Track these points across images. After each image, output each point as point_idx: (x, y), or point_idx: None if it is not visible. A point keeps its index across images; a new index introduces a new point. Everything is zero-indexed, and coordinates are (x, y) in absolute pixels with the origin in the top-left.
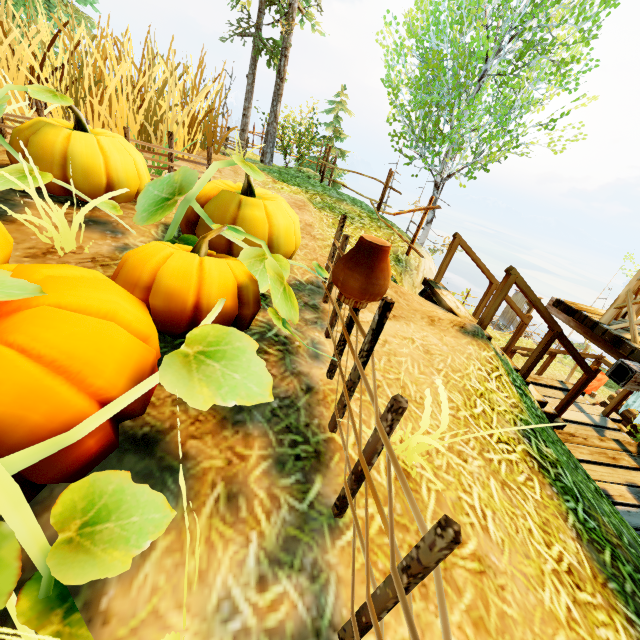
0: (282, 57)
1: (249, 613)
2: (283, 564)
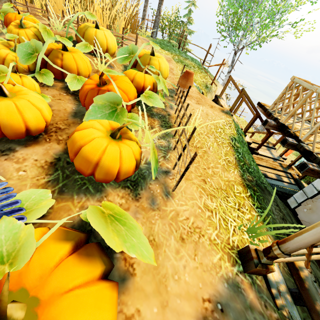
0: None
1: (156, 141)
2: (162, 138)
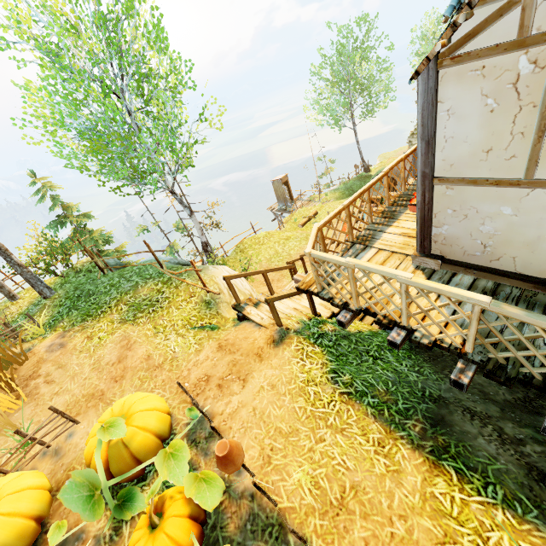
0: None
1: None
2: None
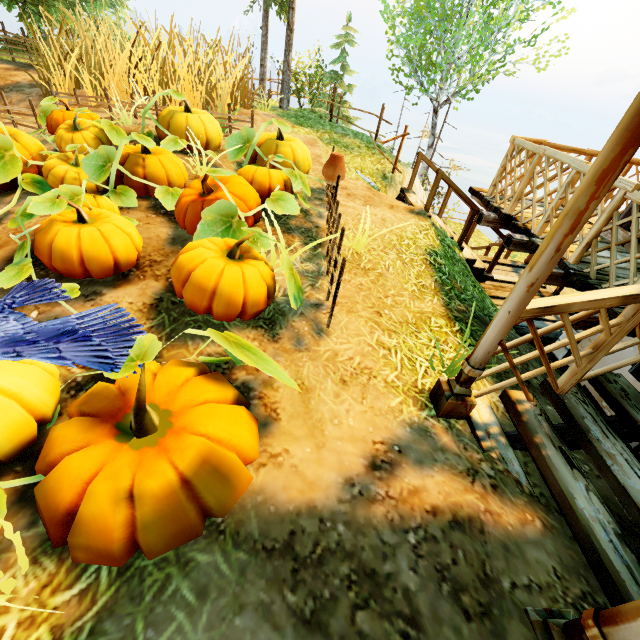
0: (290, 10)
1: (299, 266)
2: (308, 261)
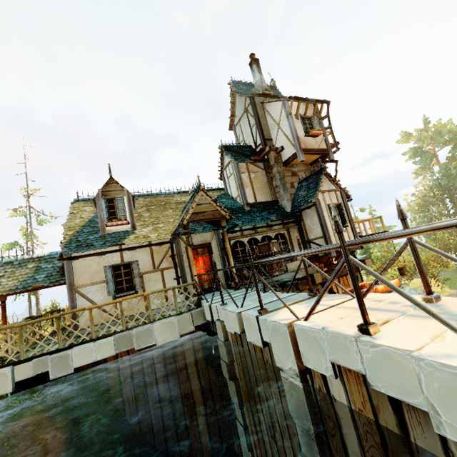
0: (36, 293)
1: None
2: None
